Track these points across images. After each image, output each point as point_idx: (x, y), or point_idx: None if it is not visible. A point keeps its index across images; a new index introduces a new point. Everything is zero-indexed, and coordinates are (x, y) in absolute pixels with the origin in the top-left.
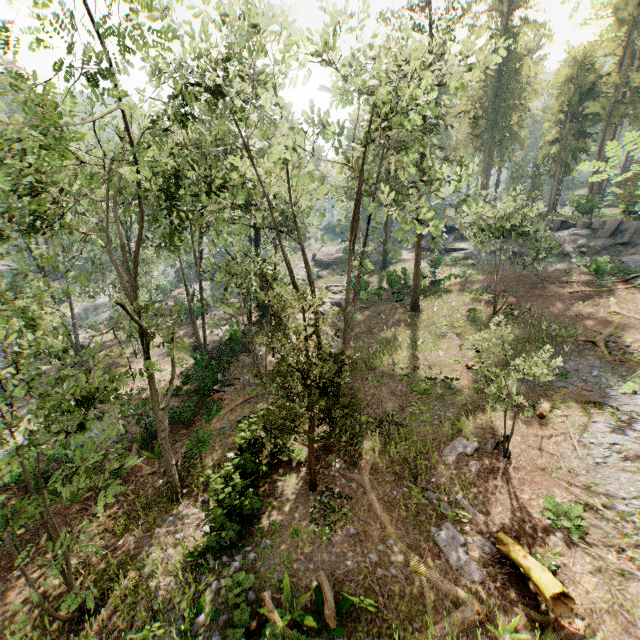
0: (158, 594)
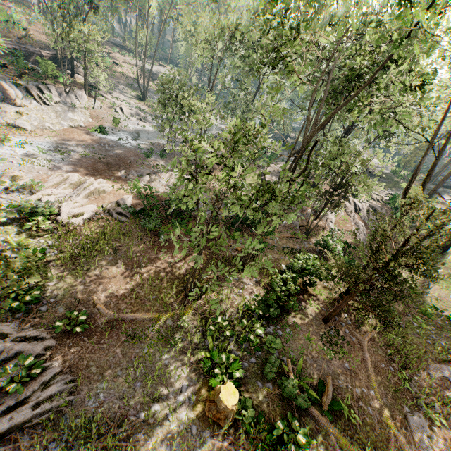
0: (225, 313)
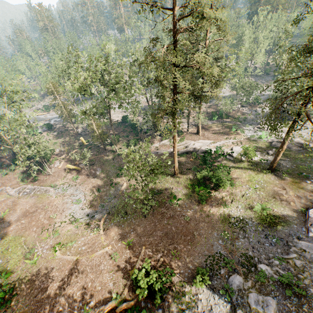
0: None
